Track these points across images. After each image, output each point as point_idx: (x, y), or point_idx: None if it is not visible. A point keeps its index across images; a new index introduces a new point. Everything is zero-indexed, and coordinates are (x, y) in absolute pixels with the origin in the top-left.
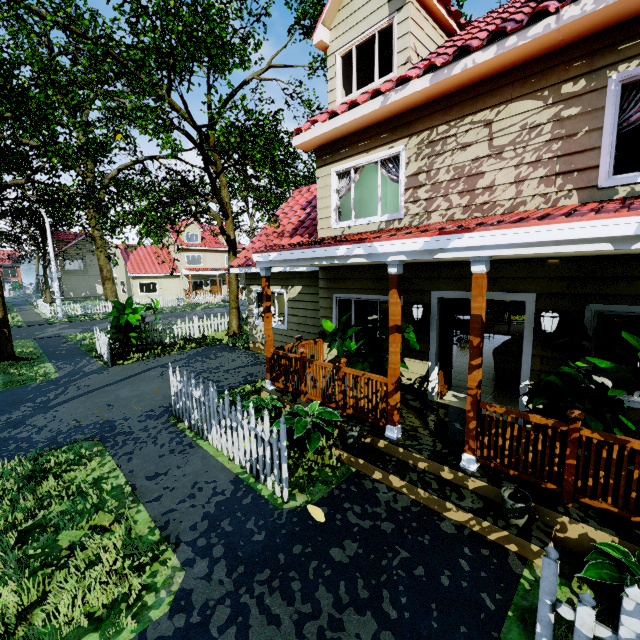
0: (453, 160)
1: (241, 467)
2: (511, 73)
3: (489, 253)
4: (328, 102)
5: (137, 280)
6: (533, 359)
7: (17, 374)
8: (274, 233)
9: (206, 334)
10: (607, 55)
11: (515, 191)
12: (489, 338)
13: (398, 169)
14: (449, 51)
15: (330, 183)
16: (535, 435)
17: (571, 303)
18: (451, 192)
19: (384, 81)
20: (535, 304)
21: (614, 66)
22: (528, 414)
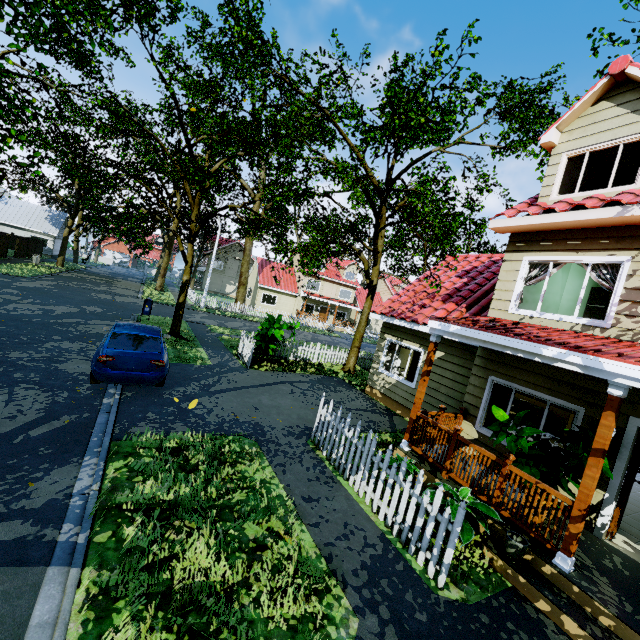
0: None
1: (385, 525)
2: None
3: None
4: (539, 195)
5: (263, 291)
6: None
7: (182, 351)
8: (424, 292)
9: (322, 362)
10: None
11: None
12: None
13: (613, 277)
14: None
15: (519, 269)
16: None
17: None
18: None
19: (623, 192)
20: None
21: None
22: None
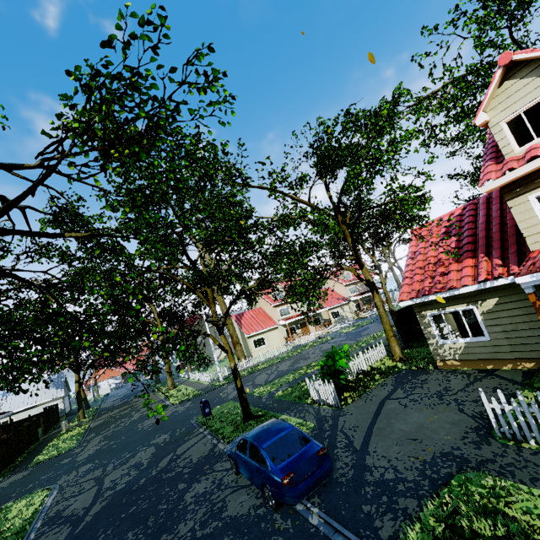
0: None
1: None
2: None
3: None
4: (503, 154)
5: (251, 338)
6: None
7: None
8: (429, 264)
9: (371, 365)
10: None
11: None
12: None
13: None
14: None
15: (531, 206)
16: None
17: None
18: None
19: None
20: None
21: None
22: None
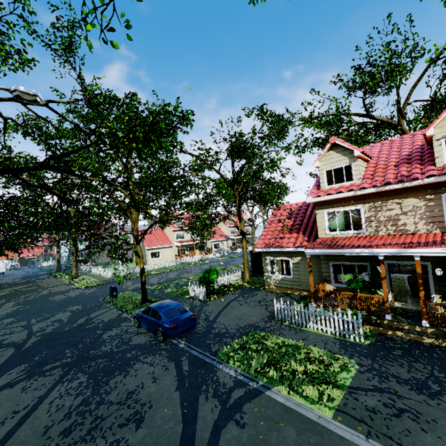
0: (386, 214)
1: (332, 335)
2: (405, 189)
3: (421, 254)
4: (320, 186)
5: (149, 251)
6: (434, 286)
7: None
8: (276, 230)
9: (230, 282)
10: (439, 190)
11: (414, 226)
12: (392, 276)
13: (359, 213)
14: (379, 179)
15: (324, 216)
16: (442, 315)
17: (445, 265)
18: (387, 225)
19: (351, 185)
20: (431, 265)
21: (442, 193)
22: (444, 304)
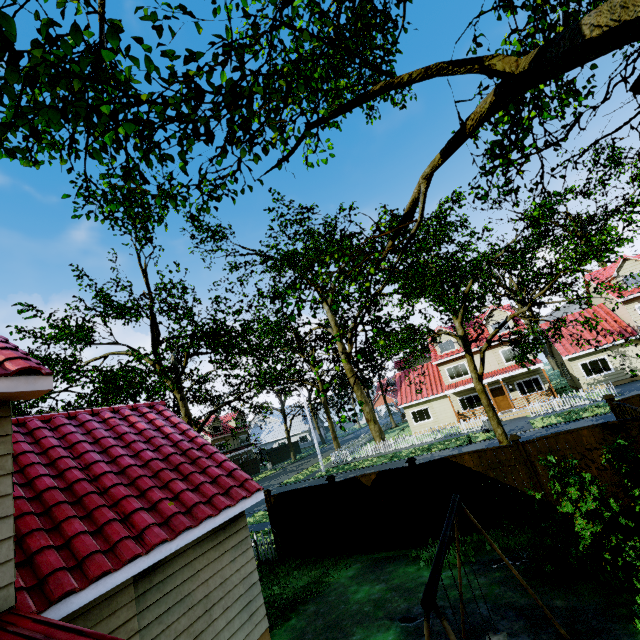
0: None
1: None
2: None
3: None
4: None
5: (408, 409)
6: None
7: None
8: None
9: None
10: None
11: None
12: None
13: None
14: None
15: None
16: None
17: None
18: None
19: None
20: None
21: None
22: None
